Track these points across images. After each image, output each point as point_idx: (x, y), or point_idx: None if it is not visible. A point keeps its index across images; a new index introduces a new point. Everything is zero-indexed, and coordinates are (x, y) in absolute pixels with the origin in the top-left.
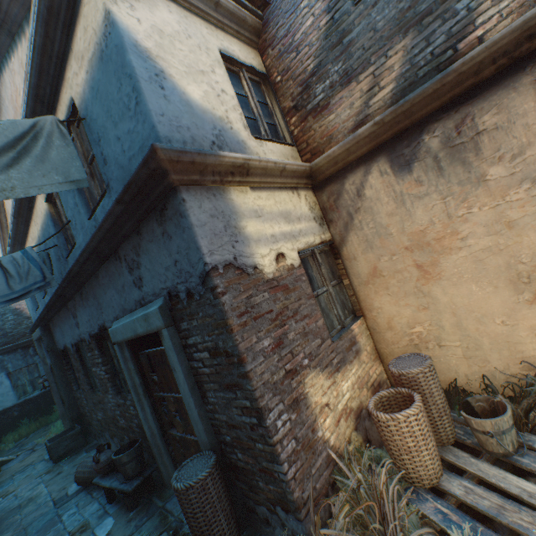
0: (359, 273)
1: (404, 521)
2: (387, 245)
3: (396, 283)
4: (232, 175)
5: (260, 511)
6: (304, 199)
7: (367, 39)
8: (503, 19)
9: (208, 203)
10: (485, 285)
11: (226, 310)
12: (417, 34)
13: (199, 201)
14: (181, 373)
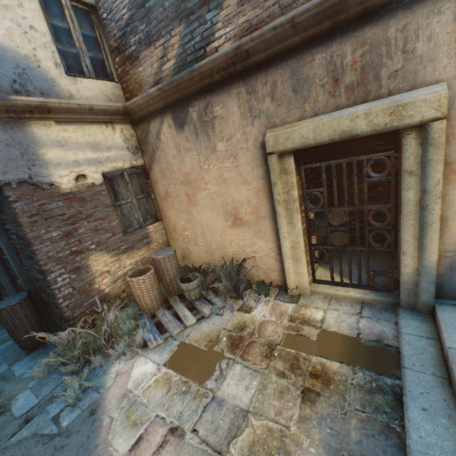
0: (160, 192)
1: (122, 326)
2: (173, 178)
3: (177, 203)
4: (31, 113)
5: (58, 323)
6: (120, 132)
7: (160, 13)
8: (227, 41)
9: (4, 135)
10: (214, 213)
11: (17, 212)
12: (187, 26)
13: None
14: (3, 246)
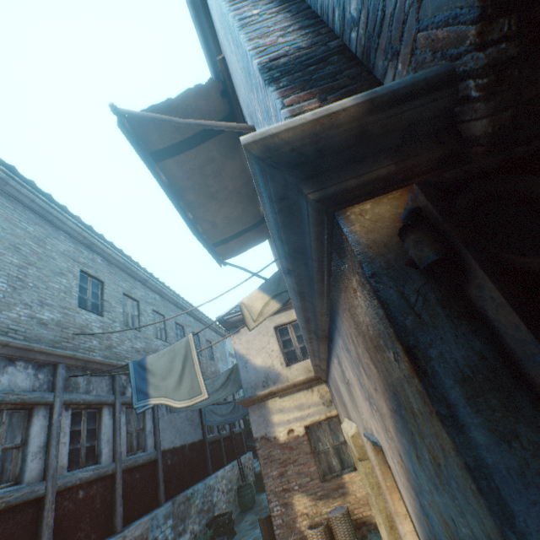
0: None
1: None
2: None
3: None
4: (267, 397)
5: None
6: (316, 392)
7: None
8: None
9: (257, 411)
10: None
11: (259, 456)
12: None
13: (254, 411)
14: None
